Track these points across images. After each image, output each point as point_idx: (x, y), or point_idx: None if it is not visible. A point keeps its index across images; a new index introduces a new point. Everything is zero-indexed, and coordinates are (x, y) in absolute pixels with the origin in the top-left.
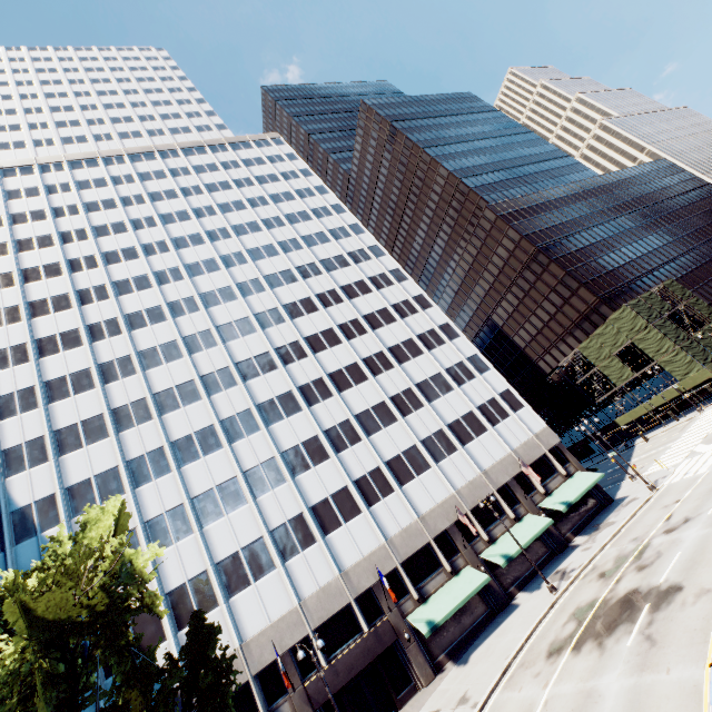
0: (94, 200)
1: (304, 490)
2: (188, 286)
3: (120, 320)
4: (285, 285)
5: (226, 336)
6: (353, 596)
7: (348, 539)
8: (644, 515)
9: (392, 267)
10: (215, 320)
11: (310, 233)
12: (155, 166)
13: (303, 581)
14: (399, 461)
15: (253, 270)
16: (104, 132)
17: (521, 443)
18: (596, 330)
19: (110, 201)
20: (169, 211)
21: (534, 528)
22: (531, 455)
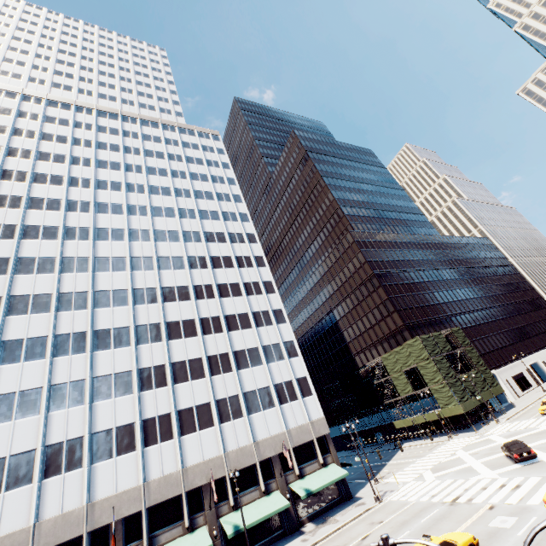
0: (51, 133)
1: (95, 415)
2: (90, 219)
3: (18, 228)
4: (168, 241)
5: (99, 267)
6: (88, 529)
7: (112, 472)
8: (356, 525)
9: (258, 254)
10: (96, 252)
11: (208, 209)
12: (114, 124)
13: (50, 502)
14: (190, 412)
15: (148, 223)
16: (88, 89)
17: (297, 425)
18: (396, 348)
19: (64, 138)
20: (106, 159)
21: (272, 507)
22: (301, 438)
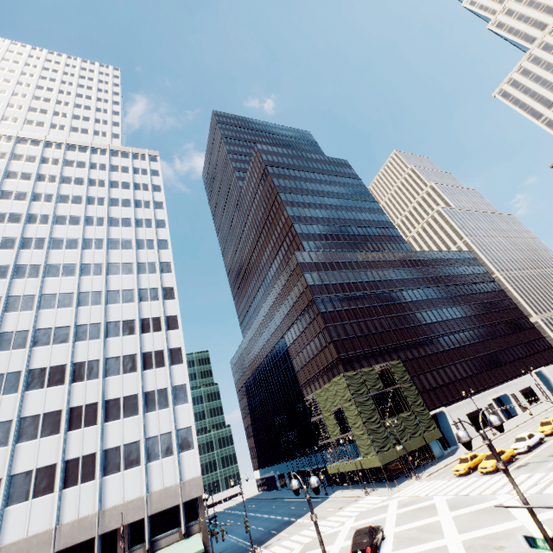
0: None
1: None
2: None
3: None
4: (59, 276)
5: None
6: None
7: None
8: None
9: (168, 284)
10: None
11: (120, 237)
12: (33, 151)
13: None
14: (27, 477)
15: (41, 257)
16: (14, 116)
17: (163, 487)
18: (326, 385)
19: None
20: (12, 190)
21: None
22: (163, 503)
